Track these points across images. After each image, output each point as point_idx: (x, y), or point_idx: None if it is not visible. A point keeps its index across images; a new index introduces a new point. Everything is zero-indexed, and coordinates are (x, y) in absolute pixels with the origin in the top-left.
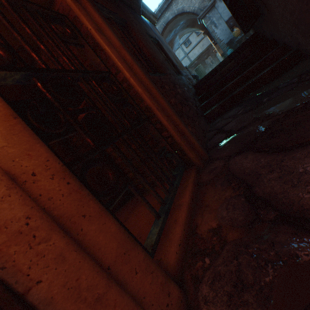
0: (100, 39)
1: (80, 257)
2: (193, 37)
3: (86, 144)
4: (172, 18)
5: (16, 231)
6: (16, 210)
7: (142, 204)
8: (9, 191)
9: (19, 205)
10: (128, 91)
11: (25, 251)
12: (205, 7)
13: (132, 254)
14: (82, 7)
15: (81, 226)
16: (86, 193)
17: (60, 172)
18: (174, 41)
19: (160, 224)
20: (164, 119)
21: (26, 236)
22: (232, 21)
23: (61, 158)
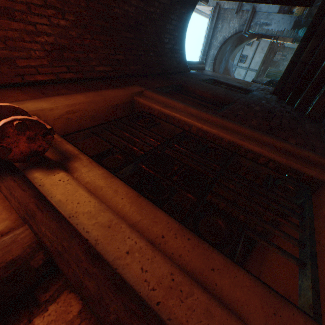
0: (168, 112)
1: (225, 314)
2: (246, 50)
3: (185, 198)
4: (216, 52)
5: (167, 286)
6: (162, 268)
7: (271, 250)
8: (154, 252)
9: (163, 263)
10: (205, 137)
11: (179, 304)
12: (246, 20)
13: (284, 315)
14: (150, 98)
15: (214, 280)
16: (206, 246)
17: (179, 230)
18: (228, 67)
19: (309, 275)
20: (252, 146)
21: (175, 290)
22: (285, 6)
23: (174, 218)
